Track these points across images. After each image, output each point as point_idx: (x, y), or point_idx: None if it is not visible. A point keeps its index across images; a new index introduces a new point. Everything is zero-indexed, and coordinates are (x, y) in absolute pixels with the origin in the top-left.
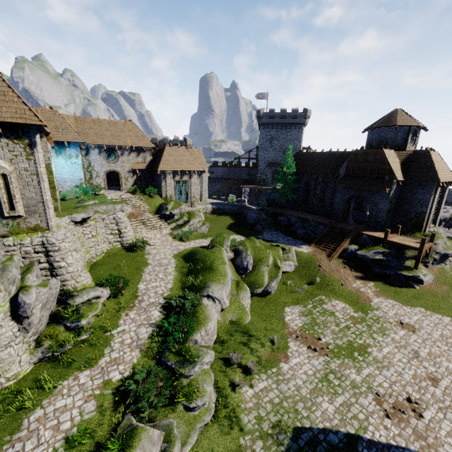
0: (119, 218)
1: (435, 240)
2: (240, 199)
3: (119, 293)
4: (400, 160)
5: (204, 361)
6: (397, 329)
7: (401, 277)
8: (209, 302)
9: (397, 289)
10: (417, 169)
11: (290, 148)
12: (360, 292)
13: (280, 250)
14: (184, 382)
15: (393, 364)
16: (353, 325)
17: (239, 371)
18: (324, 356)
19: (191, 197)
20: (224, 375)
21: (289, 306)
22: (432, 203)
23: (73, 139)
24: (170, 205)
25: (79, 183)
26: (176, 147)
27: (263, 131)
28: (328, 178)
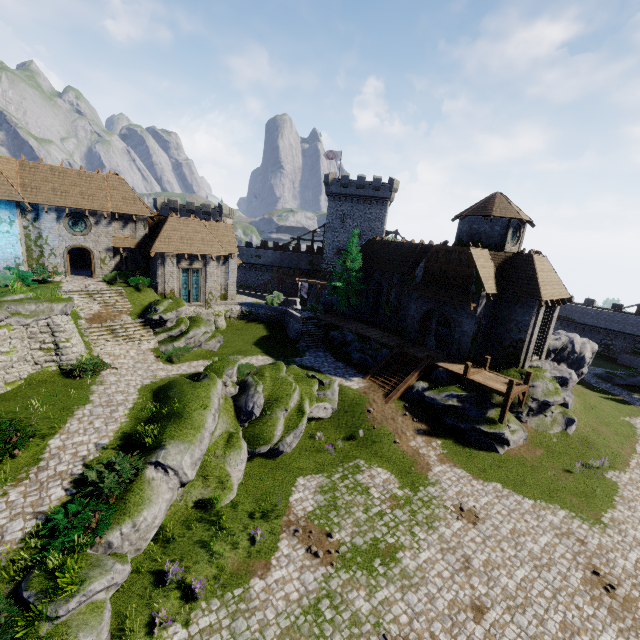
0: (58, 325)
1: (533, 381)
2: (290, 299)
3: (5, 455)
4: (496, 264)
5: (91, 589)
6: (452, 519)
7: (480, 434)
8: (157, 474)
9: (472, 452)
10: (516, 278)
11: (356, 233)
12: (419, 454)
13: (316, 384)
14: (39, 631)
15: (427, 580)
16: (390, 510)
17: (174, 596)
18: (327, 565)
19: (206, 293)
20: (146, 604)
21: (305, 475)
22: (533, 327)
23: (4, 195)
24: (162, 306)
25: (13, 264)
26: (187, 219)
27: (333, 203)
28: (405, 280)
